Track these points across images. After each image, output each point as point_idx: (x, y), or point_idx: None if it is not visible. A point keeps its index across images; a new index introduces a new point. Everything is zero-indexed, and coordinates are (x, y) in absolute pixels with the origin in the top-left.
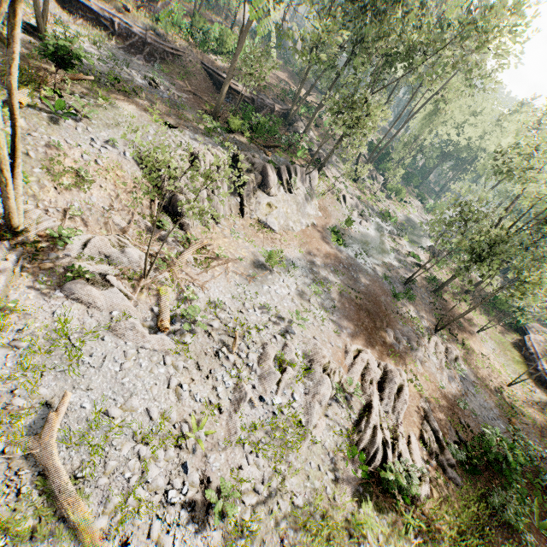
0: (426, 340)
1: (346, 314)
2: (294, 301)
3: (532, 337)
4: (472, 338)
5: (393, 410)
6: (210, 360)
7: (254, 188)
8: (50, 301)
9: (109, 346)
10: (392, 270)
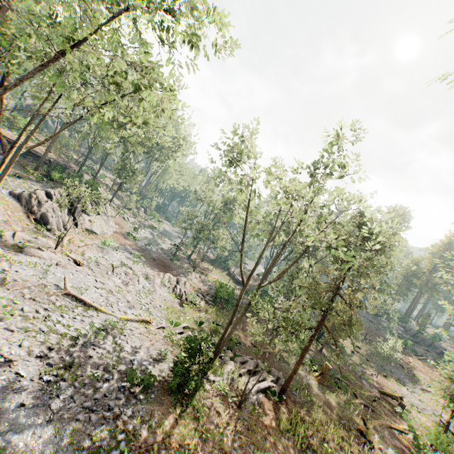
0: (190, 274)
1: (152, 265)
2: (127, 259)
3: (232, 269)
4: (209, 273)
5: (185, 288)
6: (106, 275)
7: (80, 211)
8: (21, 256)
9: (62, 270)
10: (166, 251)
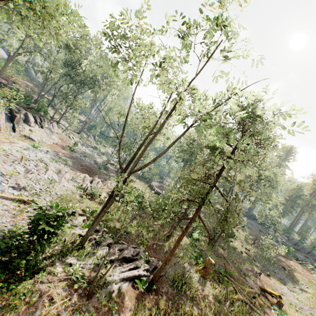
0: (112, 180)
1: (76, 168)
2: (50, 159)
3: (153, 182)
4: (132, 183)
5: (96, 186)
6: (11, 162)
7: (21, 121)
8: None
9: None
10: (98, 163)
